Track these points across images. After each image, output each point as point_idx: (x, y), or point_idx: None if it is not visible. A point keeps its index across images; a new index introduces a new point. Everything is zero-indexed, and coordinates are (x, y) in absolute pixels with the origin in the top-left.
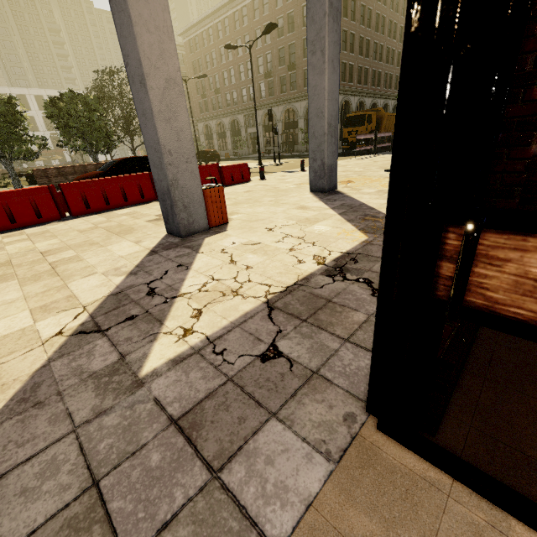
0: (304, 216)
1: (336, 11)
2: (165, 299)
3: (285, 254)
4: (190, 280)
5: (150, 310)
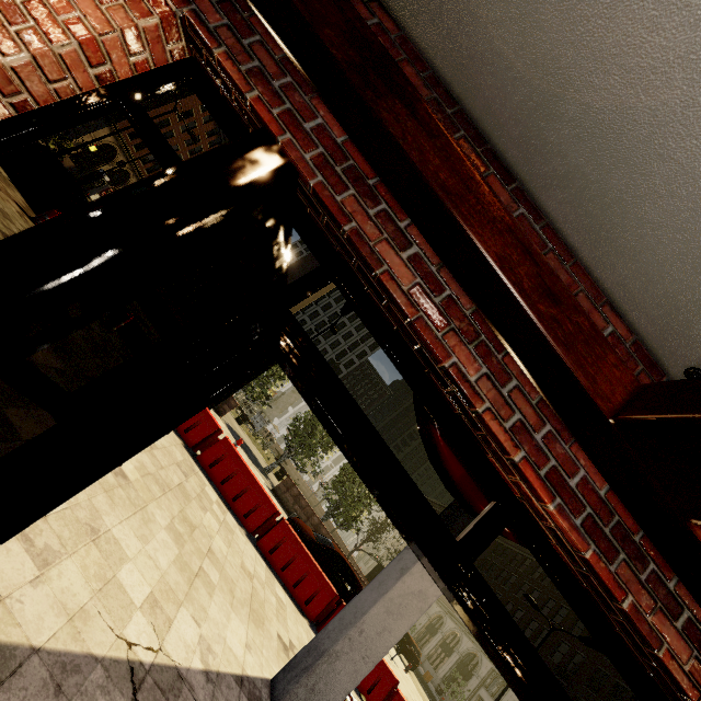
0: None
1: None
2: None
3: None
4: None
5: None
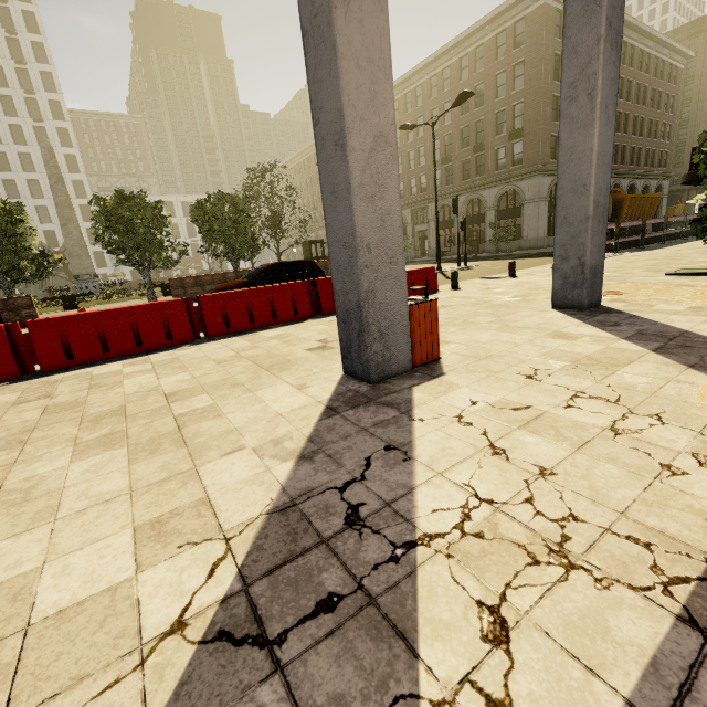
0: (578, 351)
1: (616, 34)
2: (390, 546)
3: (611, 442)
4: (427, 493)
5: (367, 584)
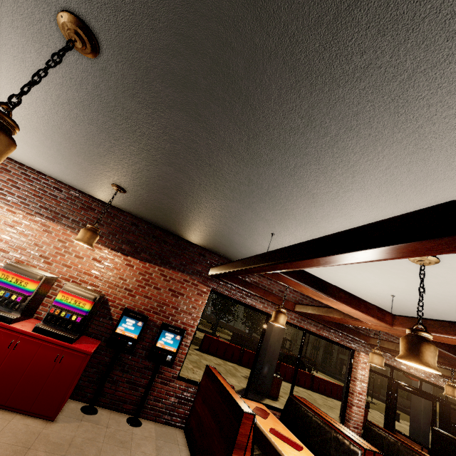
0: None
1: None
2: None
3: None
4: None
5: None
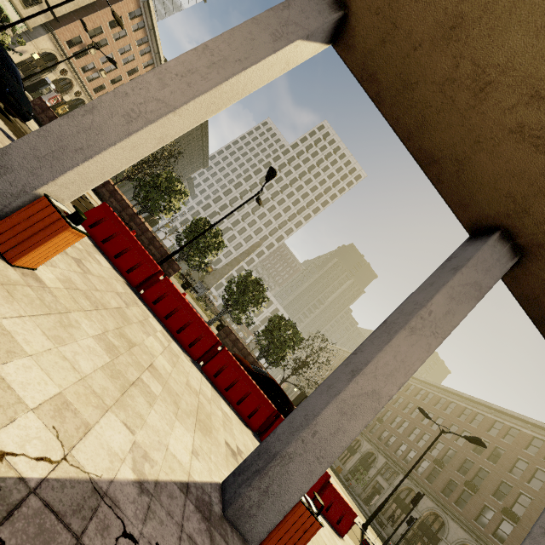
0: None
1: None
2: None
3: None
4: None
5: None
